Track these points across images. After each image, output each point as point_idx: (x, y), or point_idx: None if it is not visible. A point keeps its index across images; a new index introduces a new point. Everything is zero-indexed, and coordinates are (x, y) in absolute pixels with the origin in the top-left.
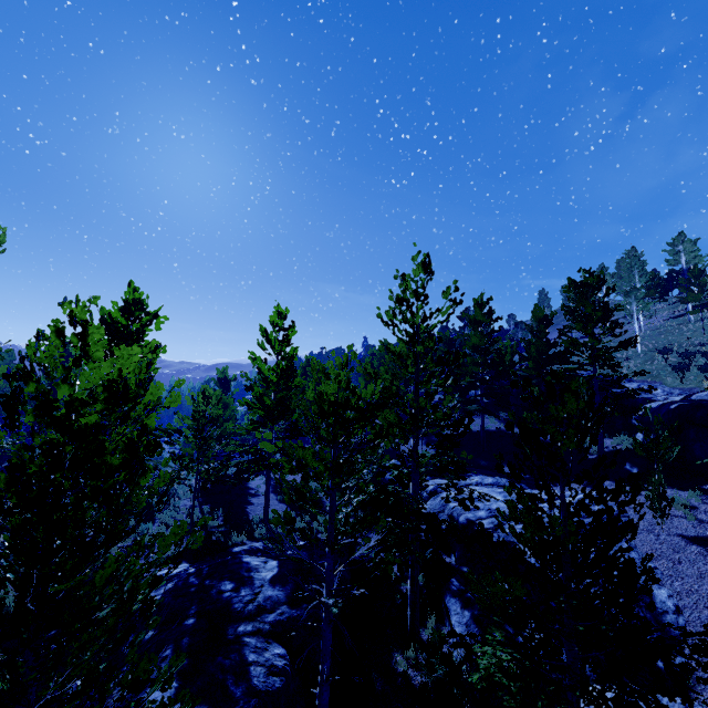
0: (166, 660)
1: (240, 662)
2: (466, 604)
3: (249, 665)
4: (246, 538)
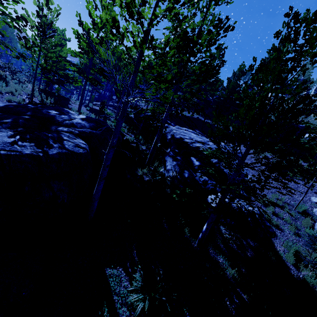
0: (6, 124)
1: (58, 137)
2: (175, 160)
3: (63, 140)
4: None
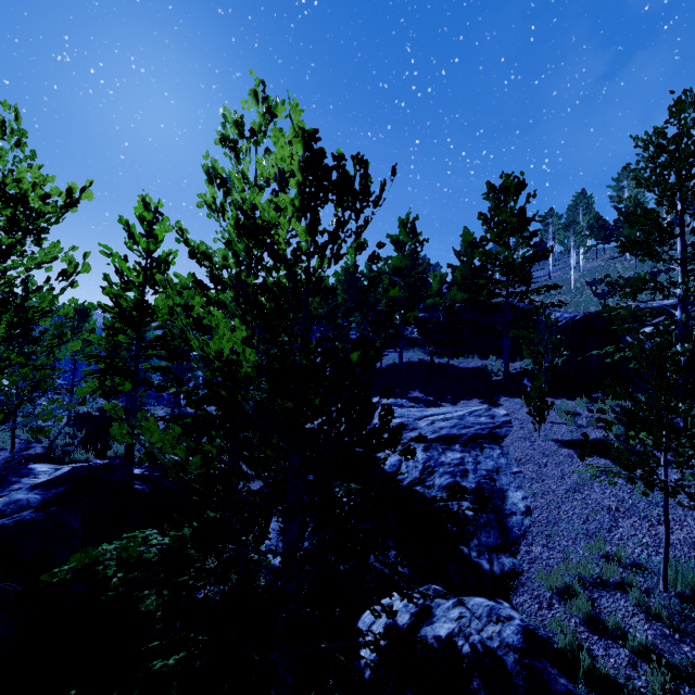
0: None
1: None
2: None
3: None
4: (93, 456)
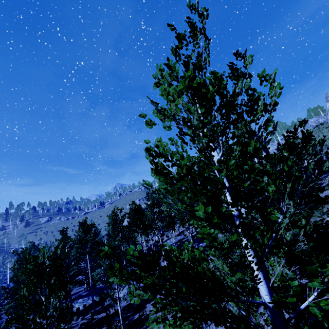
0: None
1: None
2: None
3: None
4: None
